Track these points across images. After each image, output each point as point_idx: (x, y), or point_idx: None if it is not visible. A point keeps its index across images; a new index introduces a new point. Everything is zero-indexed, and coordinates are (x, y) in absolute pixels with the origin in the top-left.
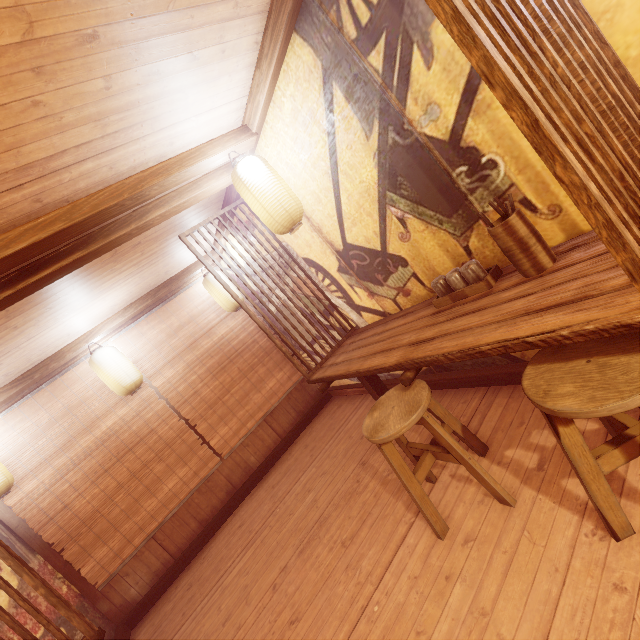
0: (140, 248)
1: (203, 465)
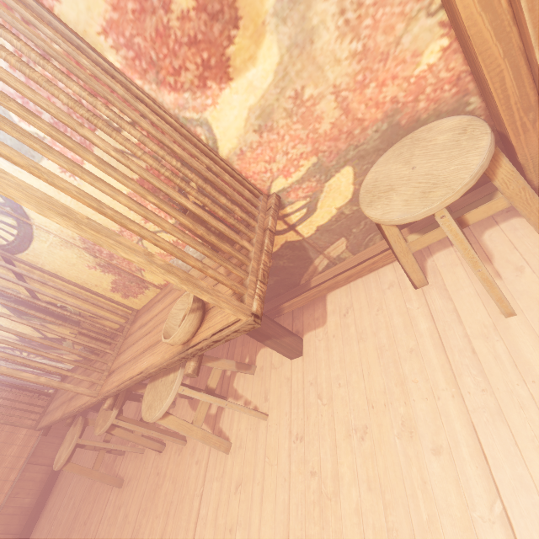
0: None
1: None
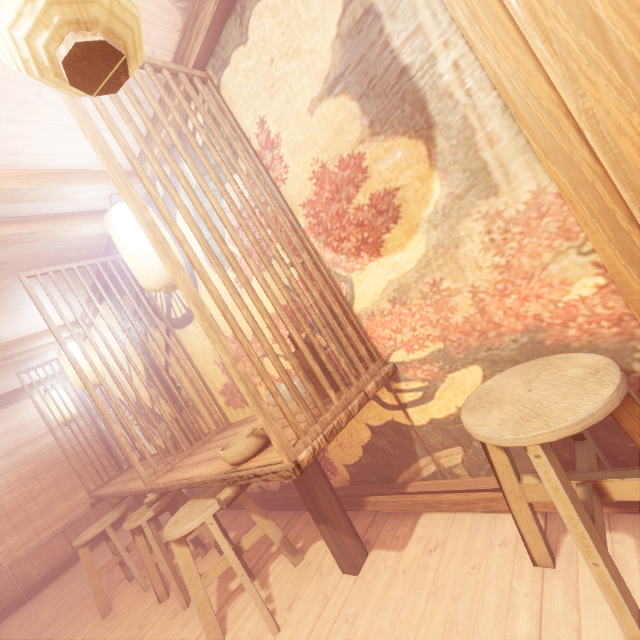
0: None
1: None
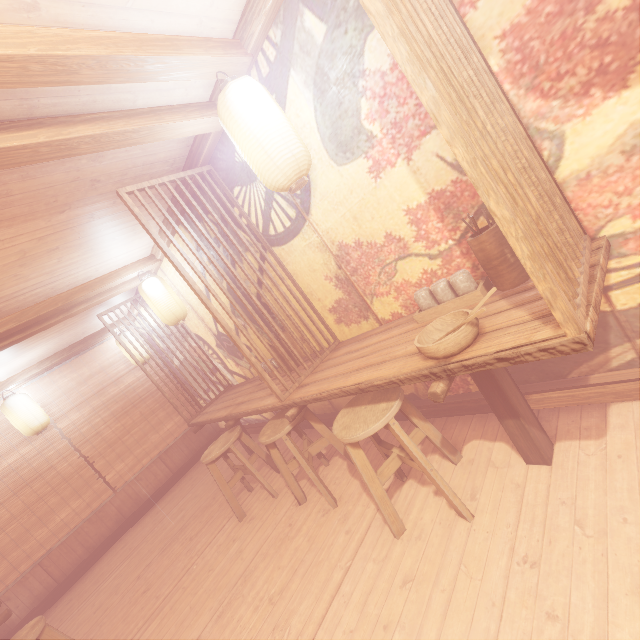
0: (64, 322)
1: (97, 497)
